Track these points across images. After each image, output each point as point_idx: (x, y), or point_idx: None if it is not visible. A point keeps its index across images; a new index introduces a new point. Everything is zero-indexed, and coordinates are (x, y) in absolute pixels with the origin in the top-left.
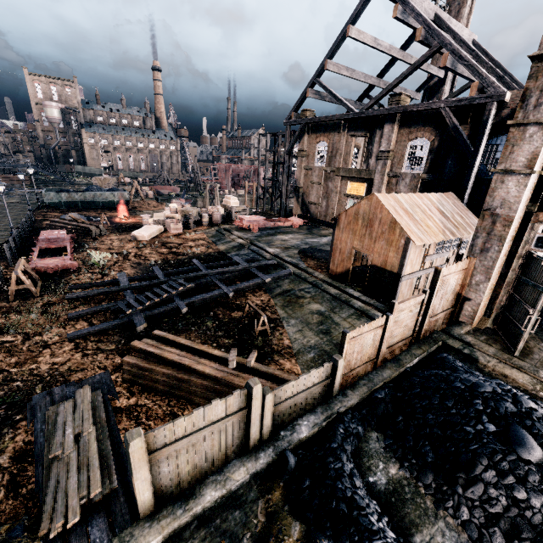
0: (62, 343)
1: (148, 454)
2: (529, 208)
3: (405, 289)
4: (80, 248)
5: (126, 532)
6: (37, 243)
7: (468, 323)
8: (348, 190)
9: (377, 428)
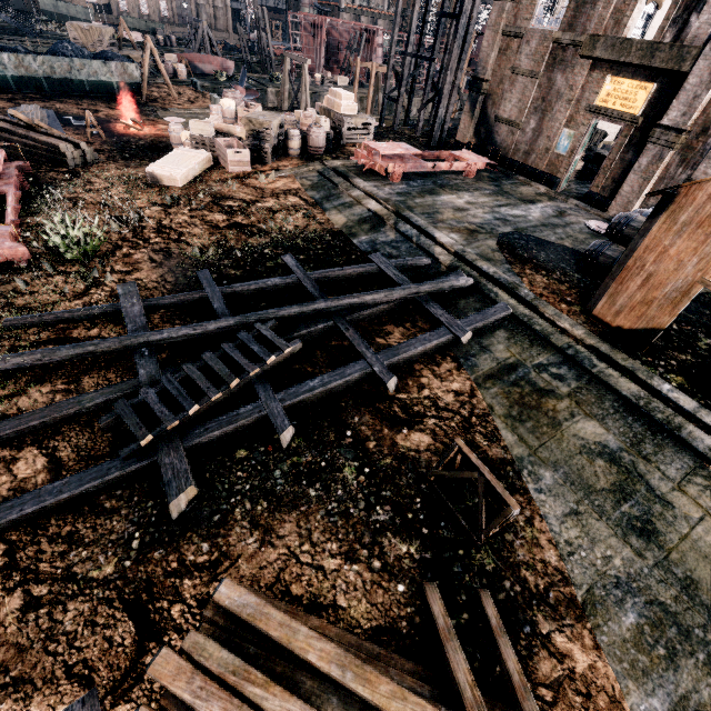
0: None
1: None
2: None
3: None
4: (41, 197)
5: None
6: None
7: None
8: (601, 97)
9: None
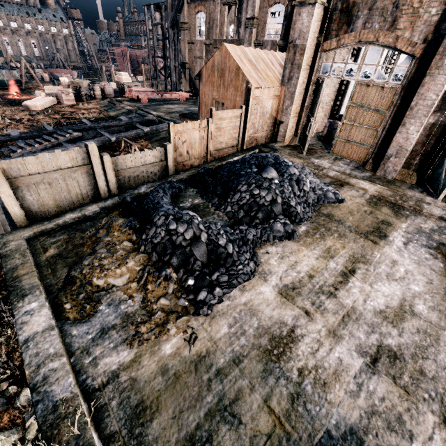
0: None
1: (8, 179)
2: (318, 39)
3: None
4: None
5: (7, 232)
6: None
7: (282, 141)
8: None
9: (195, 187)
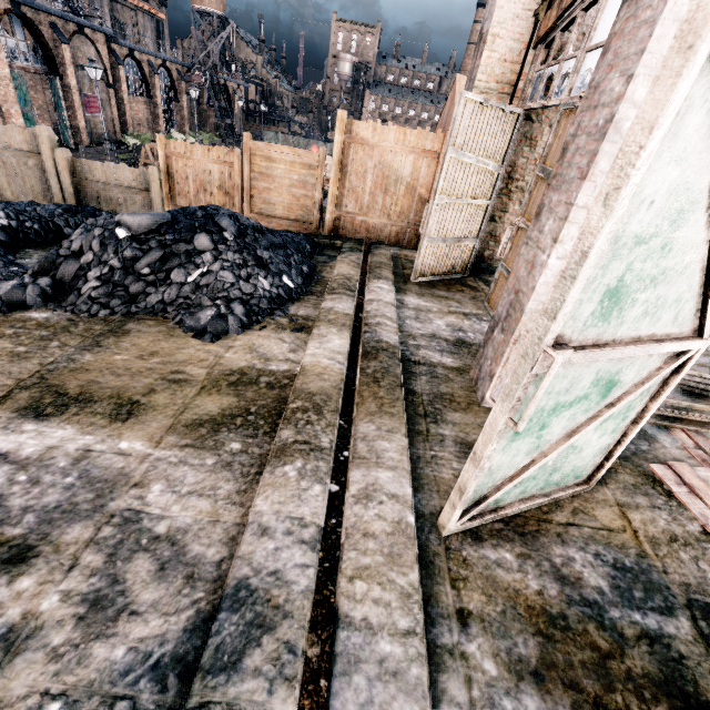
0: None
1: None
2: (535, 13)
3: None
4: None
5: None
6: None
7: None
8: None
9: None
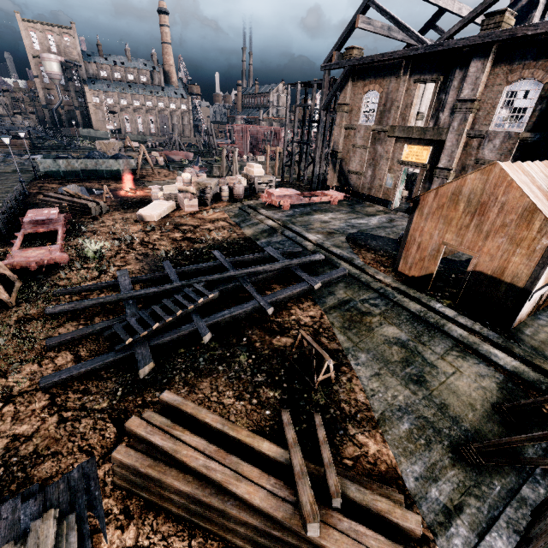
0: (32, 393)
1: None
2: None
3: (525, 309)
4: (75, 231)
5: None
6: (22, 225)
7: None
8: (404, 156)
9: None
